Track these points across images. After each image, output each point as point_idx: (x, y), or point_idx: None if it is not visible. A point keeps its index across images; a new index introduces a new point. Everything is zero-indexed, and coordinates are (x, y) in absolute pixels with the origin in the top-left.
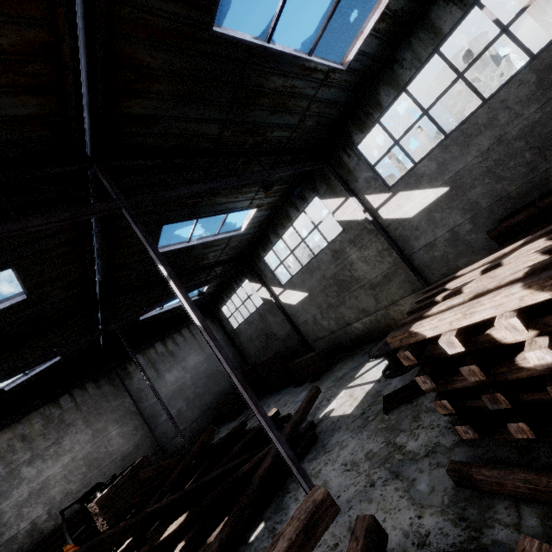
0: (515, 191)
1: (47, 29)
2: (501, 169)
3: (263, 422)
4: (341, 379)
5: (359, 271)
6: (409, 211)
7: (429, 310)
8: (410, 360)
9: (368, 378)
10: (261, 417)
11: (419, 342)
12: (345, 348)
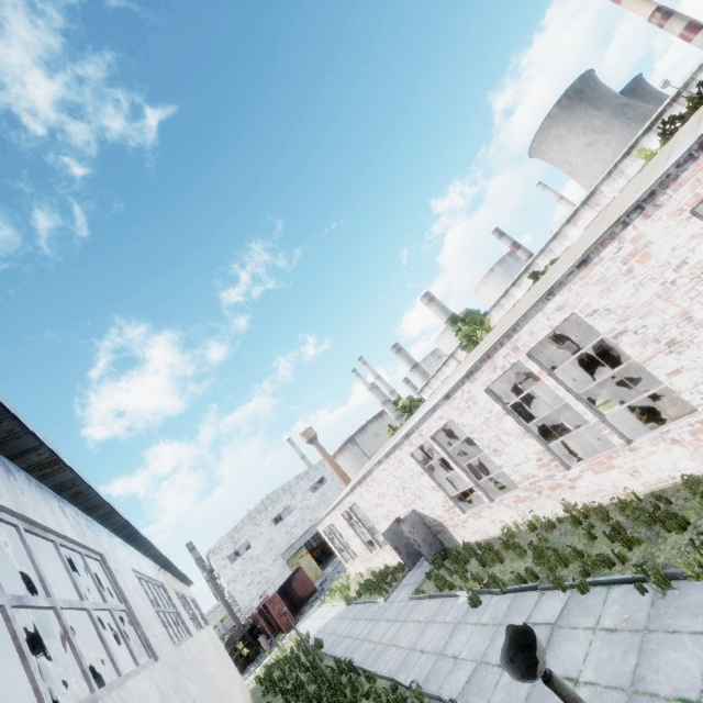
0: None
1: None
2: None
3: None
4: None
5: None
6: None
7: None
8: None
9: None
10: None
11: None
12: None
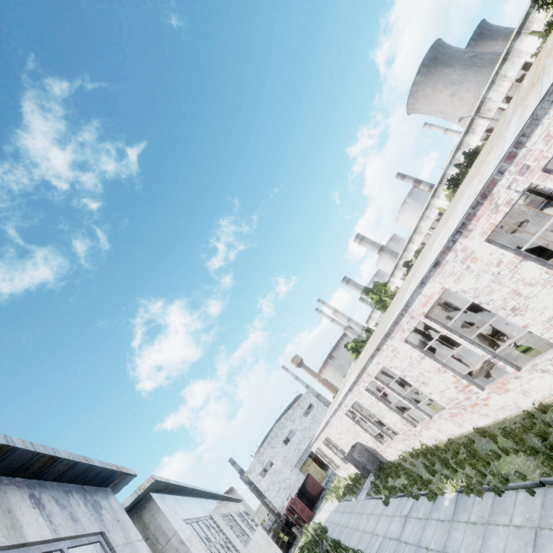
0: None
1: None
2: None
3: None
4: None
5: None
6: None
7: None
8: None
9: None
10: None
11: None
12: None
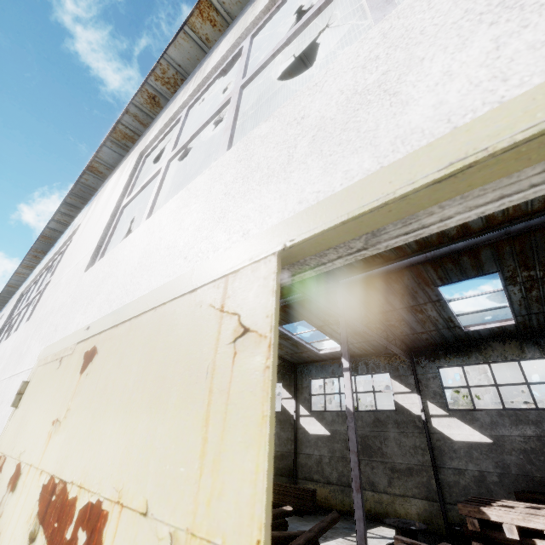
0: (538, 478)
1: (396, 257)
2: (534, 456)
3: (357, 498)
4: (333, 529)
5: (389, 448)
6: (455, 435)
7: (491, 506)
8: (475, 526)
9: (370, 542)
10: (358, 495)
11: (480, 521)
12: (331, 505)
